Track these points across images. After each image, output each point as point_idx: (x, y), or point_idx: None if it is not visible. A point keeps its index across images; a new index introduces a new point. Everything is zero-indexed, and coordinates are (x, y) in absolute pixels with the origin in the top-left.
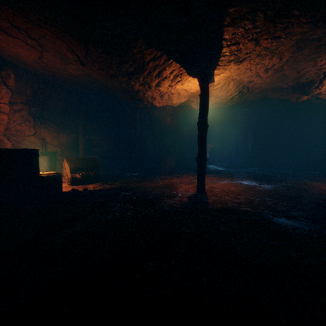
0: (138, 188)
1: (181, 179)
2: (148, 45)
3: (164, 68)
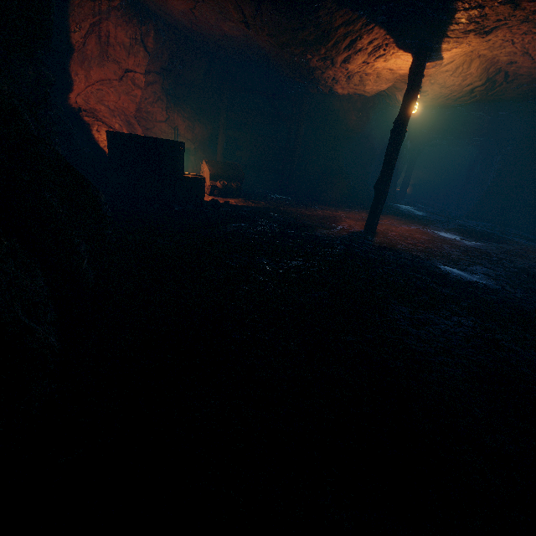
0: (290, 213)
1: (349, 214)
2: (342, 5)
3: (360, 35)
